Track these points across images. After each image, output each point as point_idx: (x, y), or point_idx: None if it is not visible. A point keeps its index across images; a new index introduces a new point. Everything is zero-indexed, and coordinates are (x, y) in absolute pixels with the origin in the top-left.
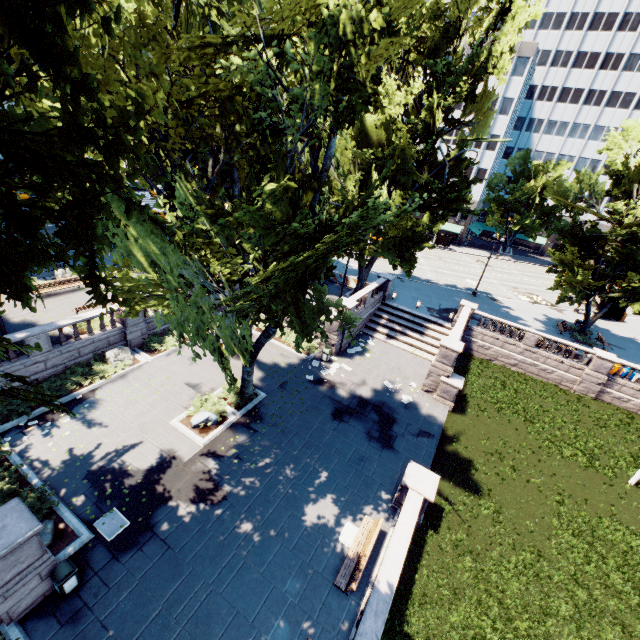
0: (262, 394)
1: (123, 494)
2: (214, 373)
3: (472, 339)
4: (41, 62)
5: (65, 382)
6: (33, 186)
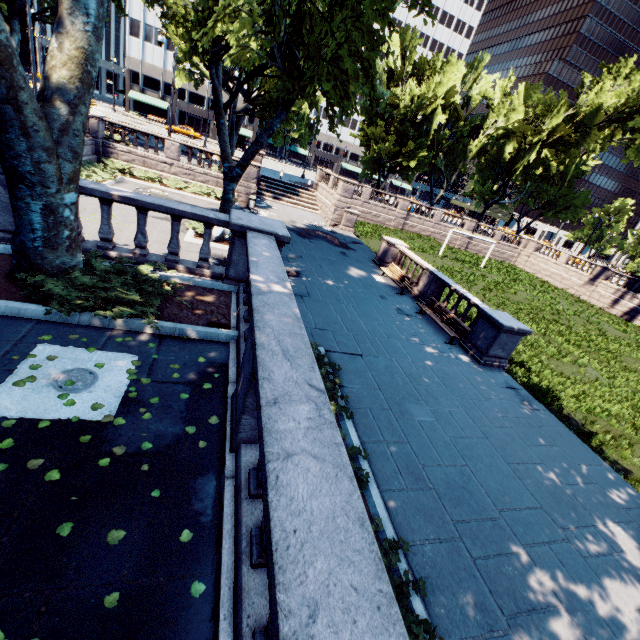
0: None
1: None
2: None
3: None
4: None
5: None
6: None
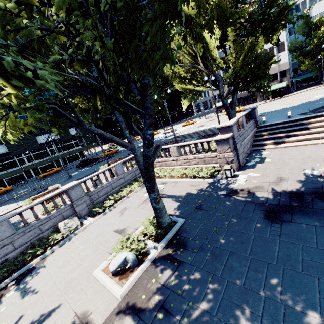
0: (180, 220)
1: None
2: (138, 216)
3: None
4: None
5: (25, 256)
6: None
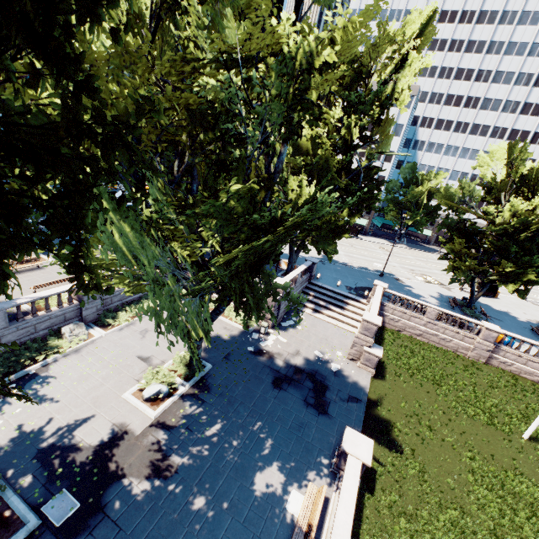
0: (209, 365)
1: (74, 473)
2: (164, 346)
3: (384, 313)
4: (46, 61)
5: (19, 358)
6: (24, 176)
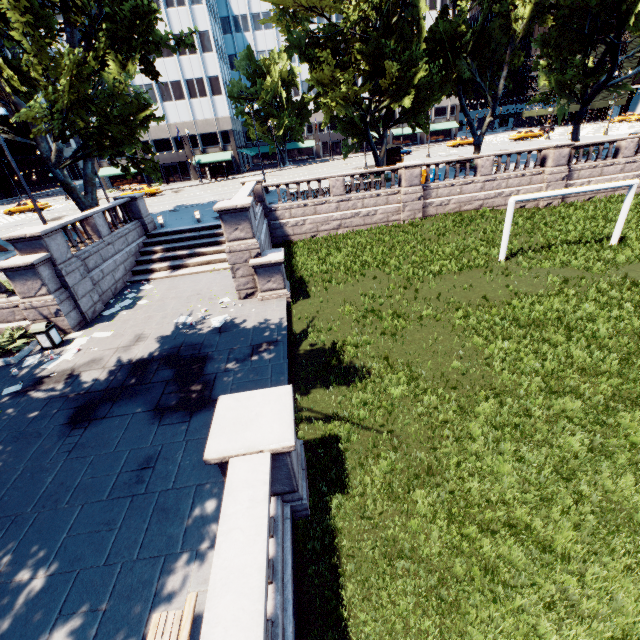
0: None
1: None
2: None
3: (281, 222)
4: None
5: None
6: None
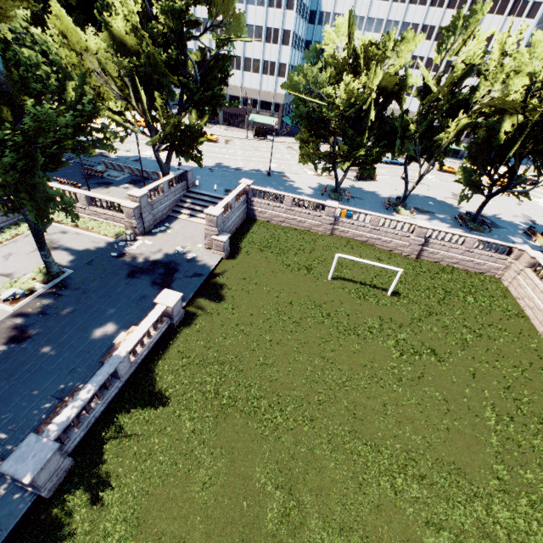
0: (69, 271)
1: None
2: (27, 263)
3: (254, 208)
4: None
5: None
6: None
